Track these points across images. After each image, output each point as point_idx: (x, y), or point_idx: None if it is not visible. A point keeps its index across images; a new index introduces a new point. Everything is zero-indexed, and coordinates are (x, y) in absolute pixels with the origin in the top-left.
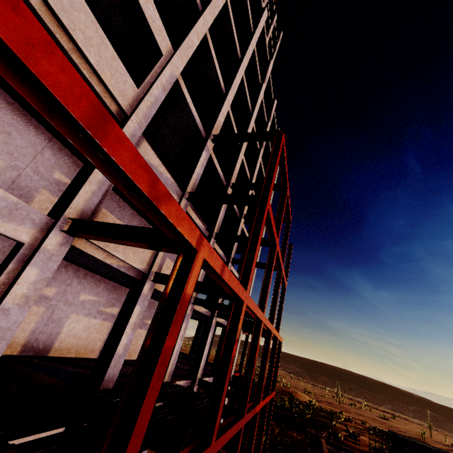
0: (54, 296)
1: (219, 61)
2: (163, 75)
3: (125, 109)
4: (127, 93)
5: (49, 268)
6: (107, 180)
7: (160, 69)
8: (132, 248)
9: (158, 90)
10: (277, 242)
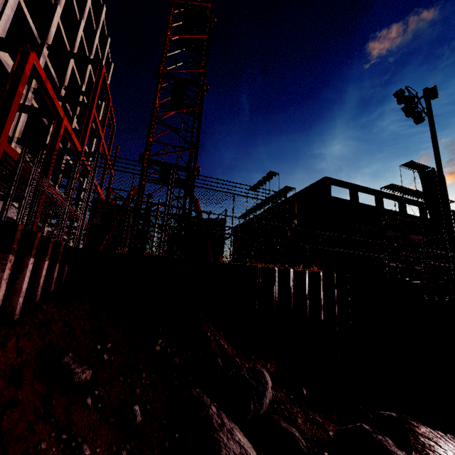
0: None
1: None
2: None
3: None
4: None
5: None
6: None
7: None
8: None
9: (9, 11)
10: (102, 136)
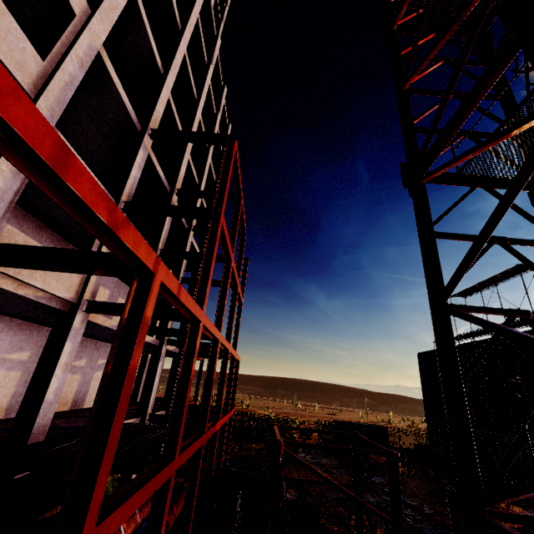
0: None
1: (152, 25)
2: (79, 45)
3: (27, 89)
4: (28, 66)
5: None
6: (10, 188)
7: (73, 35)
8: (54, 274)
9: (74, 66)
10: (232, 258)
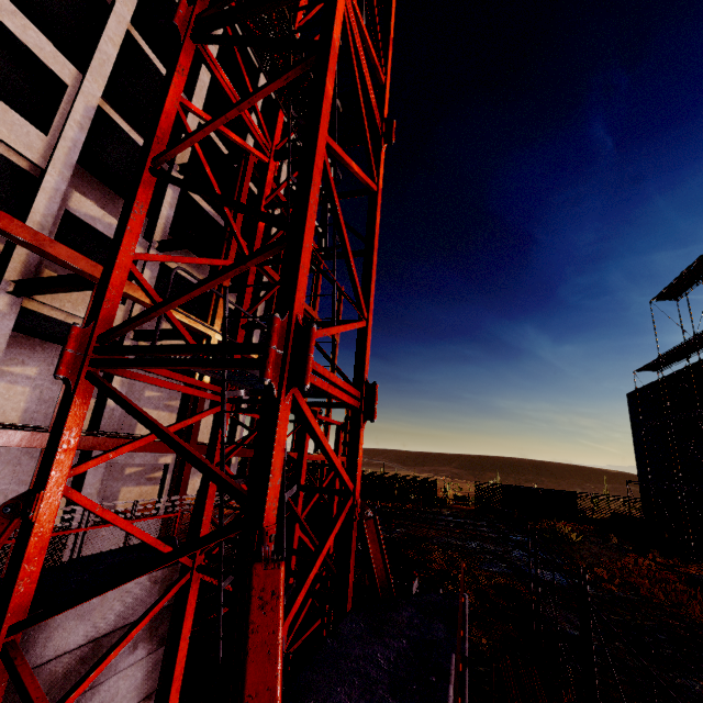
0: (37, 376)
1: None
2: (76, 111)
3: (38, 163)
4: (35, 145)
5: (6, 326)
6: None
7: (70, 104)
8: None
9: (74, 131)
10: None
